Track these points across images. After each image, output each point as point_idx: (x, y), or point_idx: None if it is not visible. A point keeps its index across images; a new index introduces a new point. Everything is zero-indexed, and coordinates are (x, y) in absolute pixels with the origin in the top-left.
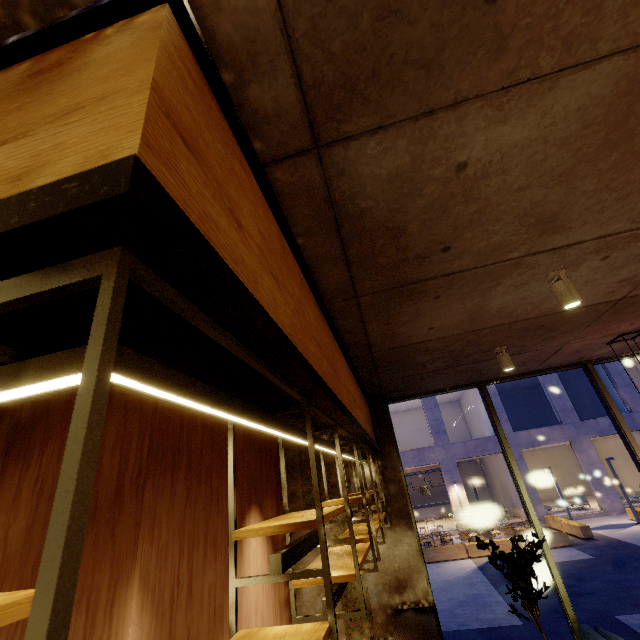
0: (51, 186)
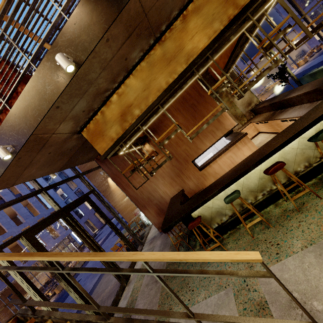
0: None
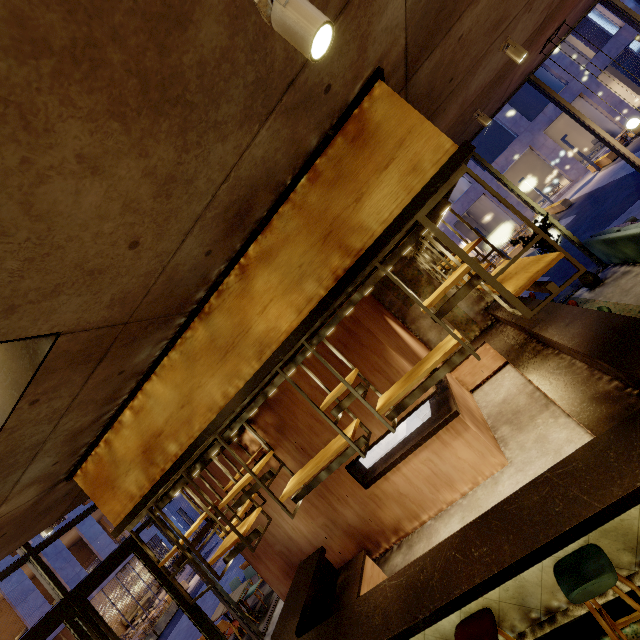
0: (449, 160)
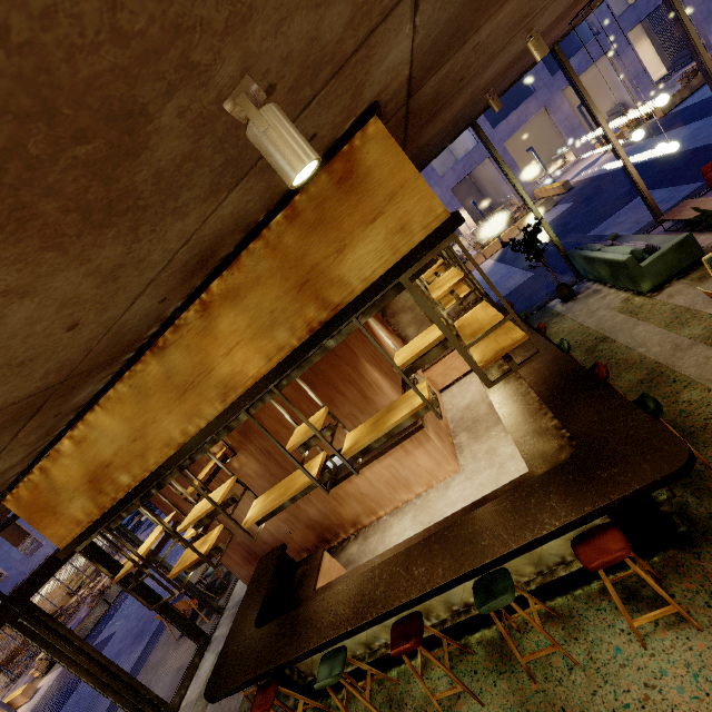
0: (439, 229)
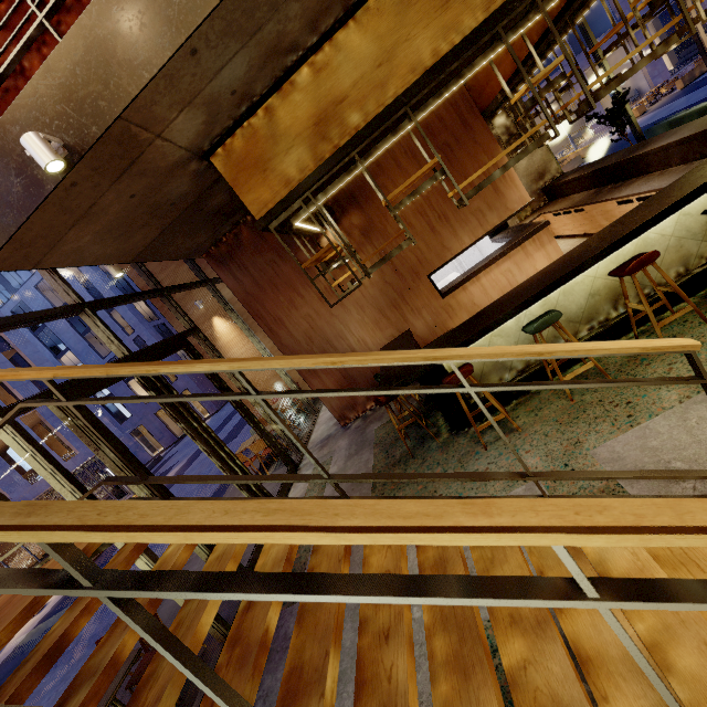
0: None
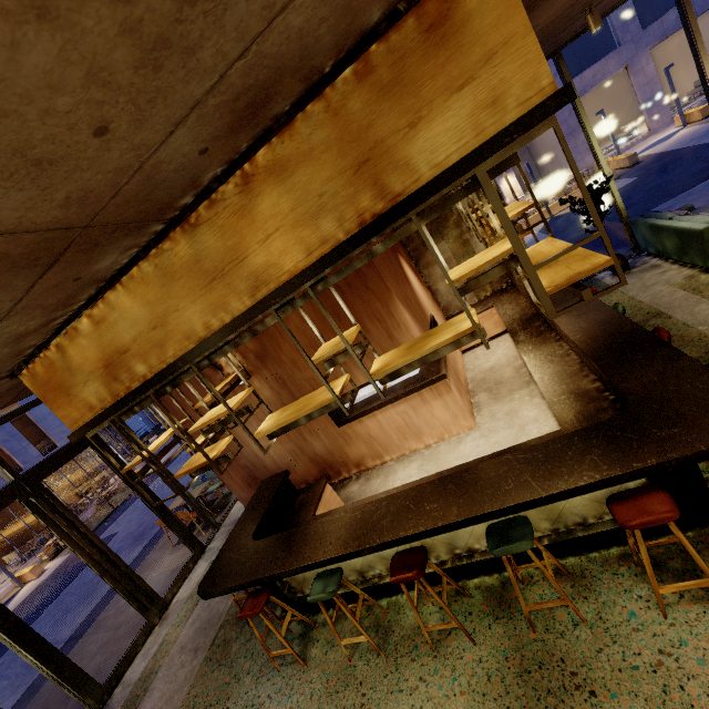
0: (540, 105)
